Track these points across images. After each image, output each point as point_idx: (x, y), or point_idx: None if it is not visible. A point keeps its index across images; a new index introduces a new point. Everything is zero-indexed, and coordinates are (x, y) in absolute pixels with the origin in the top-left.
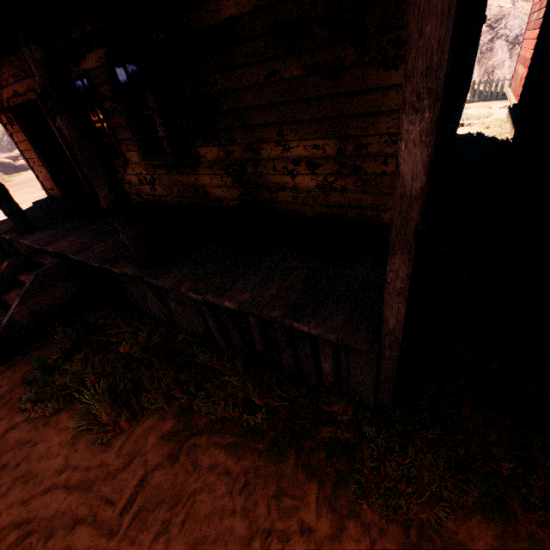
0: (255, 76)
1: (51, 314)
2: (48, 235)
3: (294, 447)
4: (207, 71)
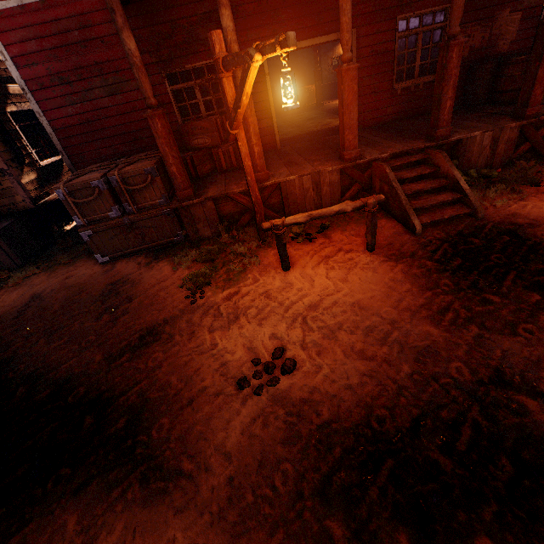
0: None
1: None
2: None
3: None
4: None
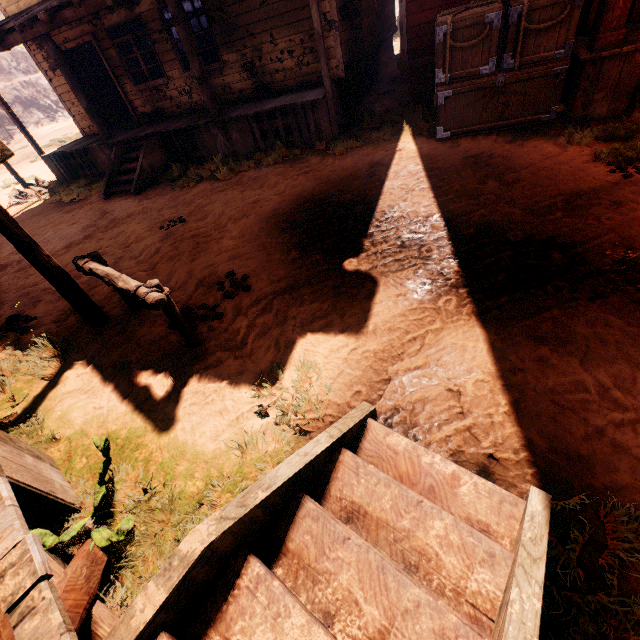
0: (255, 5)
1: (157, 170)
2: (128, 135)
3: (305, 157)
4: (227, 5)
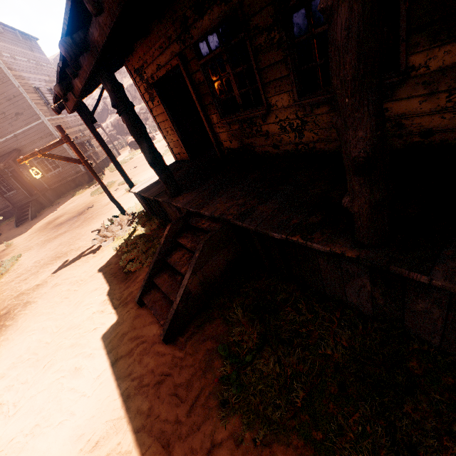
0: None
1: (214, 282)
2: (195, 196)
3: None
4: None
